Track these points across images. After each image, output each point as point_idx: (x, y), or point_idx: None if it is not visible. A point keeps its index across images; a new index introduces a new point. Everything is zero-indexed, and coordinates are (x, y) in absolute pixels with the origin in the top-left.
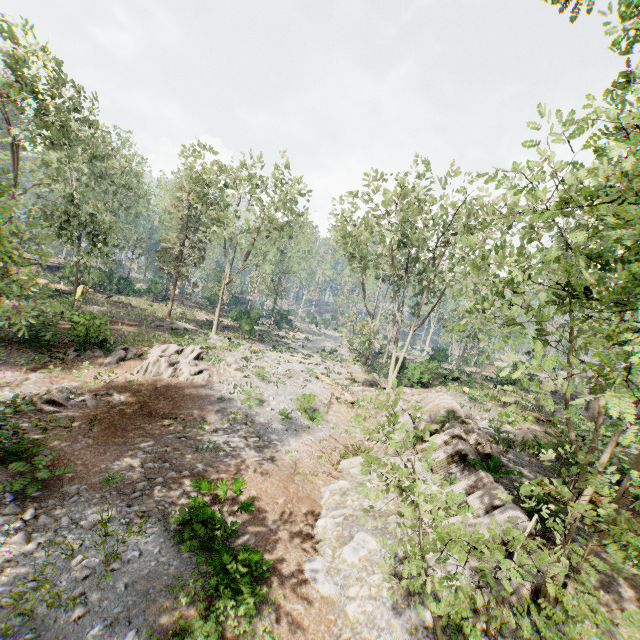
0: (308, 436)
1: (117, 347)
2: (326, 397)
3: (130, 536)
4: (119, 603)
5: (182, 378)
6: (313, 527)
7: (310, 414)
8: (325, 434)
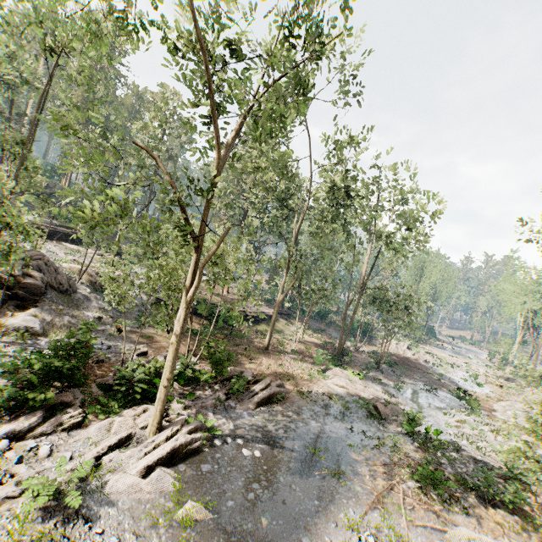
0: (478, 390)
1: (374, 338)
2: (482, 380)
3: (435, 390)
4: (444, 398)
5: (408, 355)
6: (492, 409)
7: (477, 383)
8: (487, 392)
